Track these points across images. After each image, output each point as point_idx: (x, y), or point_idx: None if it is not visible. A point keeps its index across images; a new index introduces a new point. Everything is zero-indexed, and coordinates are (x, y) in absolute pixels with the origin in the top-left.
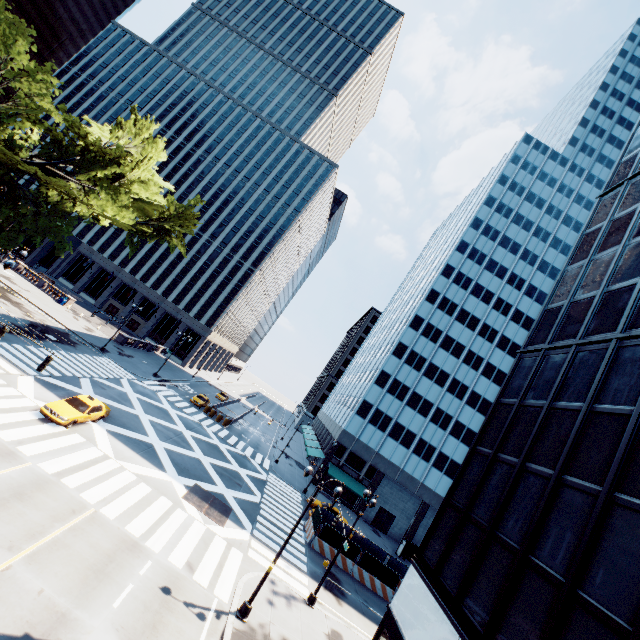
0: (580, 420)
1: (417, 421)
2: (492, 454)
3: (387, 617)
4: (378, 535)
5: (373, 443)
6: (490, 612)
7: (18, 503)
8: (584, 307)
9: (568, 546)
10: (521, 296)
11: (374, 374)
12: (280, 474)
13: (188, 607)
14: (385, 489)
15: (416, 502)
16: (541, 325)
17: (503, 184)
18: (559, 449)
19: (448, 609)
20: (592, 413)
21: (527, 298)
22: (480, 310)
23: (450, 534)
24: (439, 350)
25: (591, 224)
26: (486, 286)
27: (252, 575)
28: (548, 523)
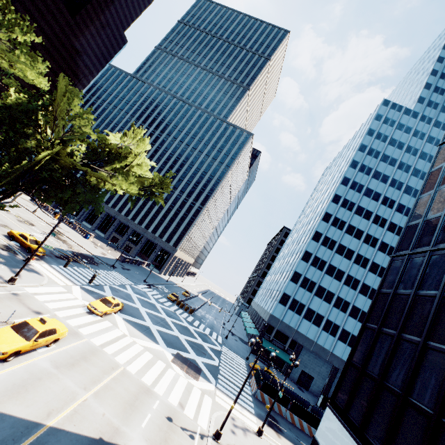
0: (436, 303)
1: (323, 307)
2: (377, 328)
3: (313, 443)
4: (302, 391)
5: (293, 323)
6: (384, 437)
7: (84, 362)
8: (434, 224)
9: (434, 389)
10: (393, 212)
11: (289, 274)
12: (229, 346)
13: (183, 430)
14: (304, 357)
15: (328, 366)
16: (405, 237)
17: (371, 135)
18: (423, 323)
19: (355, 436)
20: (444, 298)
21: (398, 213)
22: (363, 224)
23: (352, 385)
24: (335, 255)
25: (434, 165)
26: (366, 207)
27: (219, 413)
28: (419, 374)
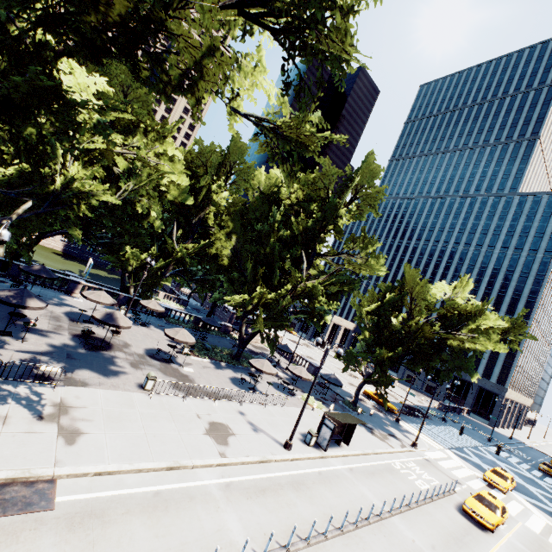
0: None
1: None
2: None
3: None
4: None
5: None
6: None
7: None
8: None
9: None
10: None
11: None
12: None
13: None
14: None
15: None
16: None
17: None
18: None
19: None
20: None
21: None
22: None
23: None
24: None
25: None
26: None
27: None
28: None
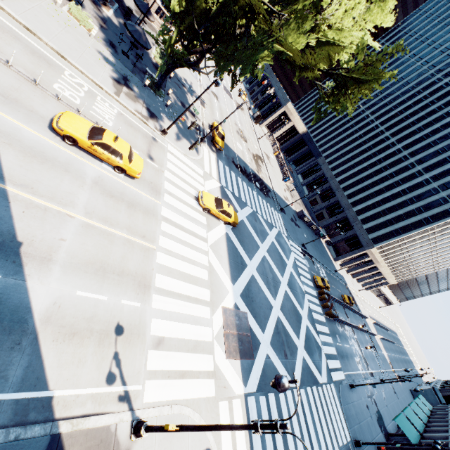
0: None
1: None
2: None
3: None
4: None
5: None
6: None
7: (125, 206)
8: None
9: None
10: None
11: None
12: (343, 397)
13: (113, 359)
14: None
15: None
16: None
17: None
18: None
19: None
20: None
21: None
22: None
23: None
24: None
25: None
26: None
27: (197, 419)
28: None
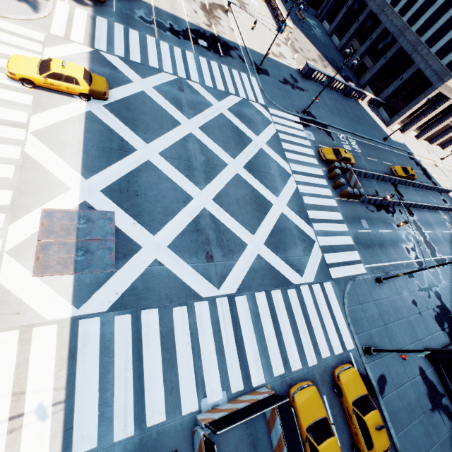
0: None
1: None
2: None
3: None
4: None
5: None
6: None
7: None
8: None
9: None
10: None
11: None
12: (353, 297)
13: None
14: None
15: None
16: None
17: None
18: None
19: None
20: None
21: None
22: None
23: None
24: None
25: None
26: None
27: None
28: None
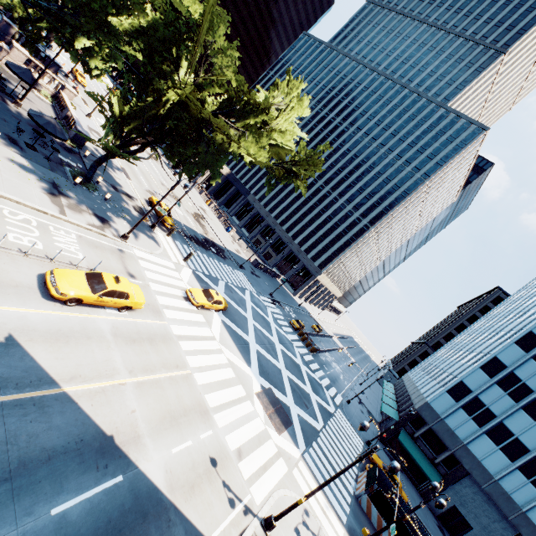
0: None
1: (535, 434)
2: None
3: None
4: (443, 534)
5: (461, 432)
6: None
7: (148, 345)
8: None
9: None
10: None
11: (482, 358)
12: (348, 415)
13: (224, 487)
14: (465, 490)
15: (508, 529)
16: None
17: None
18: None
19: None
20: None
21: None
22: None
23: None
24: None
25: None
26: None
27: (289, 493)
28: None
